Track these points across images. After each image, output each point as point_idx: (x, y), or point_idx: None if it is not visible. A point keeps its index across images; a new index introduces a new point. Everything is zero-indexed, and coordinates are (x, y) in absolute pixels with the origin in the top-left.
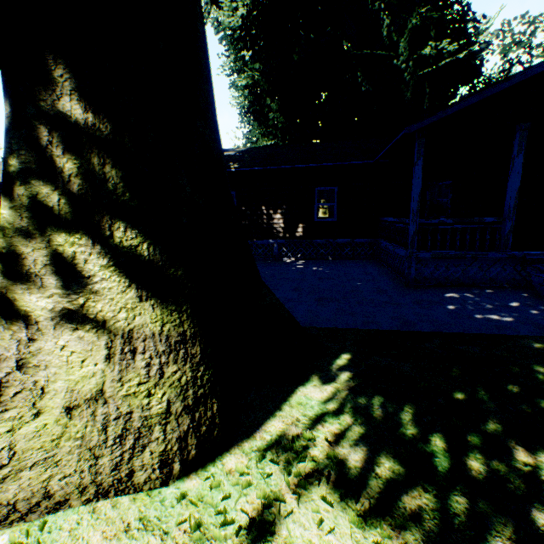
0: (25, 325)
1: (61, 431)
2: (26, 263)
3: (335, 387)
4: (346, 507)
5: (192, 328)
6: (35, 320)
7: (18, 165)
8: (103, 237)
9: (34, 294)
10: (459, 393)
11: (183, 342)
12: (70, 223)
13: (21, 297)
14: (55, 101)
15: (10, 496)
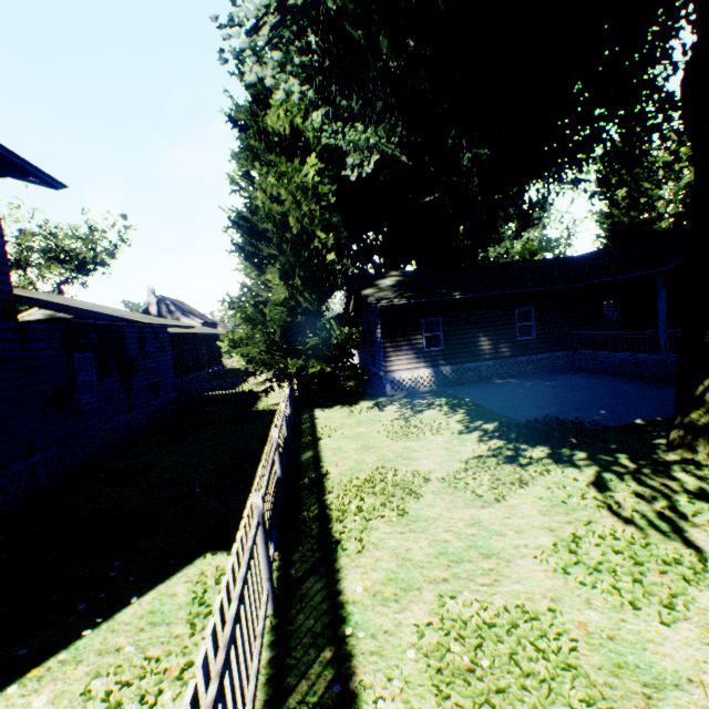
0: None
1: None
2: None
3: None
4: None
5: None
6: None
7: None
8: None
9: None
10: None
11: None
12: None
13: None
14: None
15: None
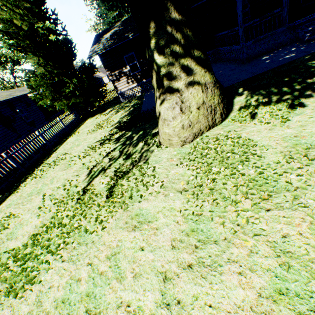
0: (178, 92)
1: (198, 115)
2: (174, 73)
3: (245, 95)
4: (269, 105)
5: (215, 79)
6: (180, 90)
7: (163, 43)
8: (192, 56)
9: (178, 82)
10: (285, 79)
11: (215, 84)
12: (183, 55)
13: (174, 85)
14: (170, 16)
15: (194, 131)
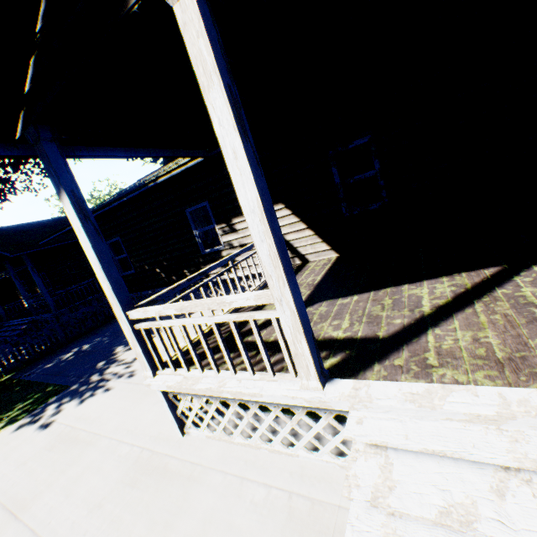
0: None
1: None
2: None
3: None
4: None
5: None
6: None
7: None
8: None
9: None
10: None
11: None
12: None
13: None
14: None
15: None
